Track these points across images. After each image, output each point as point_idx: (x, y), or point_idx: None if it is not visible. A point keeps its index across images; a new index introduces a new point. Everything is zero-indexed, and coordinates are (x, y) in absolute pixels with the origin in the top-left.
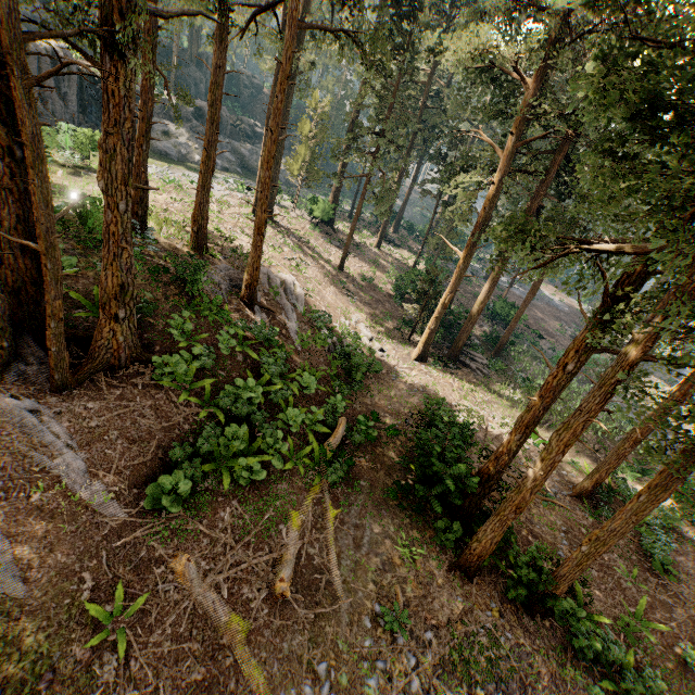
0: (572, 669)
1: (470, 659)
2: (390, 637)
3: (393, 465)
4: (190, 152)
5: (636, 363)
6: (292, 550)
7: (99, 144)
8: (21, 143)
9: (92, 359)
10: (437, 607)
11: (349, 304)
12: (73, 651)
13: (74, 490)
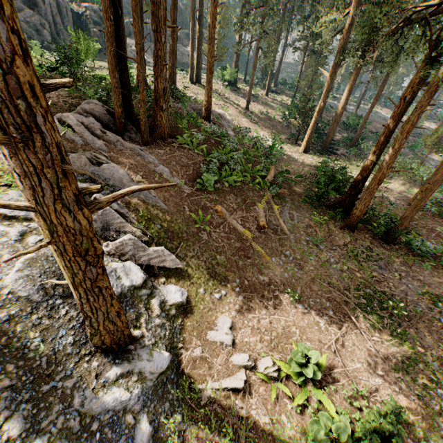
0: (412, 257)
1: (358, 255)
2: (316, 247)
3: (301, 193)
4: None
5: None
6: (262, 214)
7: (152, 2)
8: (119, 7)
9: (154, 132)
10: (337, 239)
11: (256, 127)
12: (190, 228)
13: (168, 179)
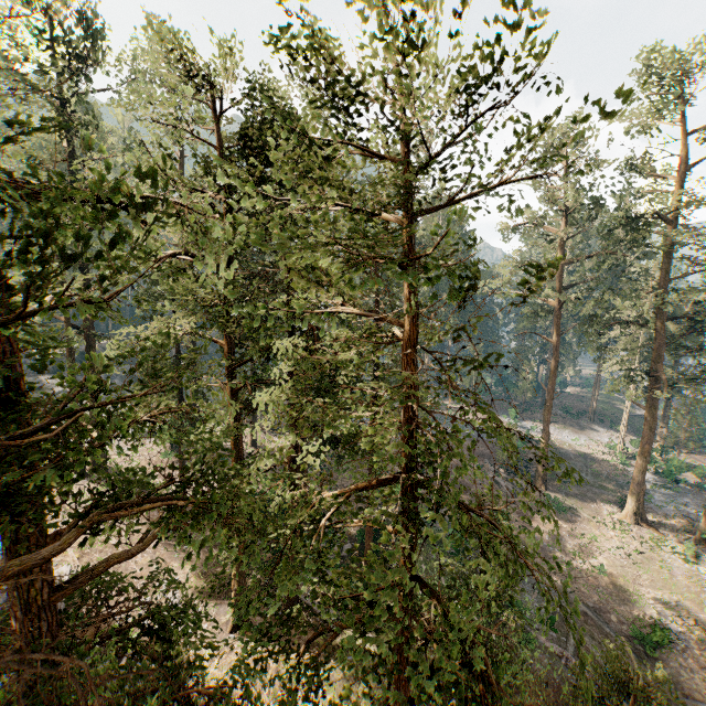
0: None
1: None
2: None
3: None
4: None
5: None
6: None
7: None
8: None
9: None
10: None
11: (171, 559)
12: None
13: None
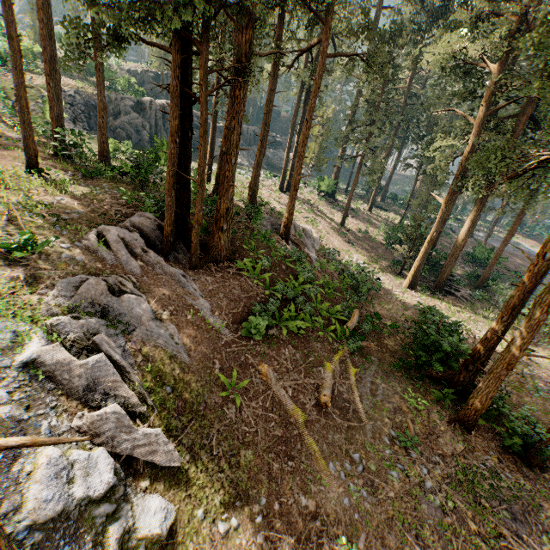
0: None
1: (474, 481)
2: (405, 453)
3: (395, 351)
4: None
5: None
6: (329, 382)
7: (227, 127)
8: (191, 130)
9: (208, 254)
10: (441, 443)
11: (350, 248)
12: (213, 397)
13: (206, 318)
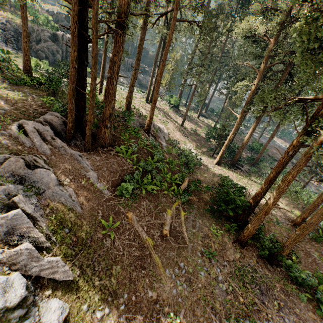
0: (291, 286)
1: (243, 274)
2: (208, 261)
3: (207, 201)
4: (119, 78)
5: (321, 143)
6: (168, 221)
7: (111, 60)
8: (86, 60)
9: (97, 142)
10: (228, 254)
11: (185, 140)
12: (97, 234)
13: (94, 183)
